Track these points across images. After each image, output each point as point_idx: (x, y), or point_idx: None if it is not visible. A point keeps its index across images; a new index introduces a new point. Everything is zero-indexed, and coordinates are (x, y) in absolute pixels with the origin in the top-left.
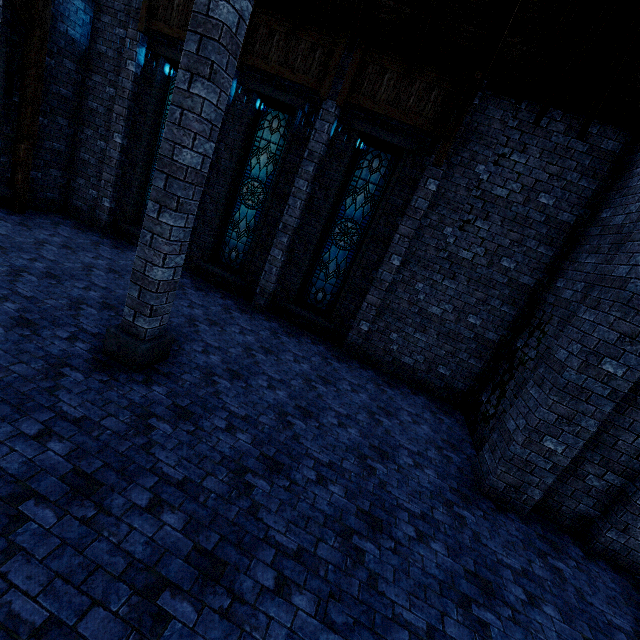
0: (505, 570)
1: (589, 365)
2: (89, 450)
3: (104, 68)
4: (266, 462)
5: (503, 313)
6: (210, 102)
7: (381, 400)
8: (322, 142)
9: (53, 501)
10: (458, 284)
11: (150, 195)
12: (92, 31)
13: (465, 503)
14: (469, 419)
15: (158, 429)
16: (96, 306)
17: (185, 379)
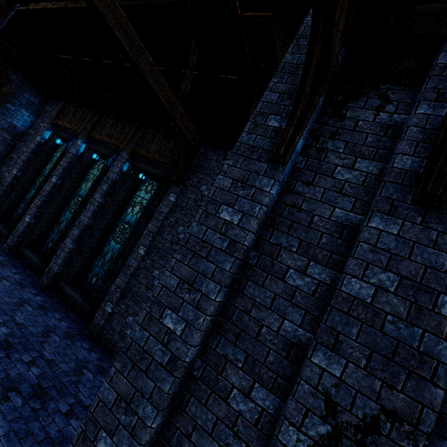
0: None
1: (152, 318)
2: None
3: (27, 139)
4: None
5: None
6: None
7: (56, 380)
8: (115, 172)
9: None
10: None
11: None
12: (30, 125)
13: None
14: None
15: None
16: None
17: None
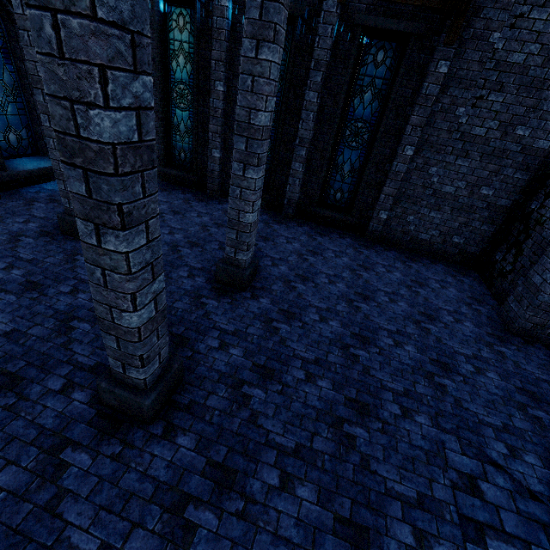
0: (543, 383)
1: None
2: (253, 350)
3: None
4: (357, 338)
5: (516, 180)
6: (274, 62)
7: (411, 274)
8: (327, 48)
9: (256, 384)
10: (471, 161)
11: (234, 157)
12: None
13: (501, 342)
14: (484, 276)
15: (281, 329)
16: (186, 246)
17: (275, 289)
